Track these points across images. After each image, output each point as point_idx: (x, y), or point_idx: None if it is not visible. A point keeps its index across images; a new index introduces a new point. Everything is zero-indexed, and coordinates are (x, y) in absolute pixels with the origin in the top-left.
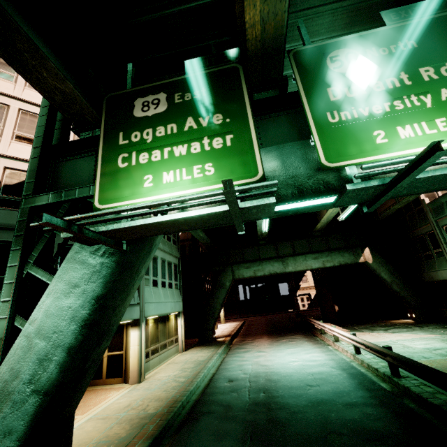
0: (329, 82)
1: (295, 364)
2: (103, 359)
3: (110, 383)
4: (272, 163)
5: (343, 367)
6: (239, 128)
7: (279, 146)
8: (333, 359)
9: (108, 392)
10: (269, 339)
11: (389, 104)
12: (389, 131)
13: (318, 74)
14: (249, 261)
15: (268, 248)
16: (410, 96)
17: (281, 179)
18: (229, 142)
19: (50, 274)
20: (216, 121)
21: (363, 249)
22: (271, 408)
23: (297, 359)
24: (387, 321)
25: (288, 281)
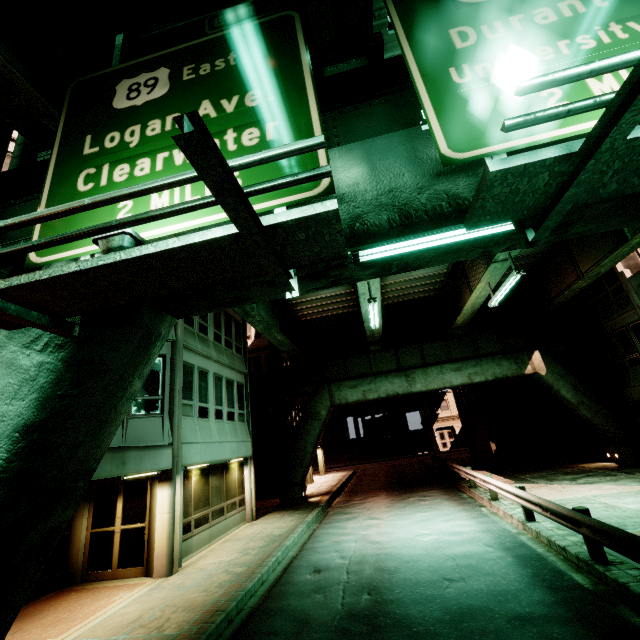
0: (452, 19)
1: (427, 539)
2: (114, 536)
3: (123, 575)
4: (353, 170)
5: (507, 545)
6: (290, 110)
7: (365, 141)
8: (489, 530)
9: (115, 592)
10: (388, 497)
11: (567, 42)
12: (571, 87)
13: (433, 9)
14: (356, 377)
15: (384, 356)
16: (607, 25)
17: (369, 196)
18: (271, 133)
19: None
20: (251, 101)
21: (531, 354)
22: (377, 626)
23: (429, 530)
24: (575, 466)
25: (419, 408)
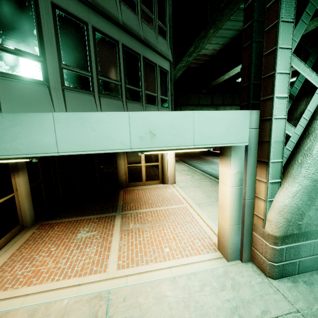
0: None
1: None
2: (142, 168)
3: (149, 184)
4: None
5: None
6: None
7: None
8: None
9: (163, 189)
10: (201, 158)
11: None
12: None
13: None
14: (191, 105)
15: (206, 97)
16: None
17: None
18: None
19: (315, 73)
20: None
21: None
22: None
23: None
24: None
25: None
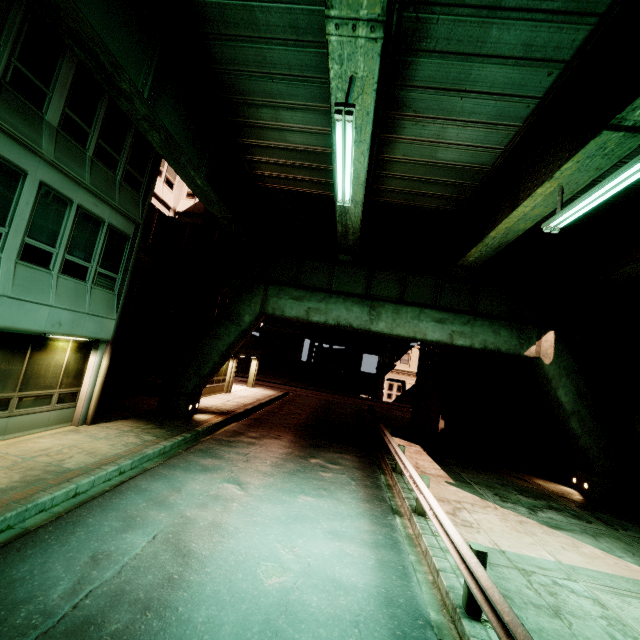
0: None
1: (270, 585)
2: None
3: None
4: None
5: None
6: None
7: None
8: (390, 601)
9: None
10: (289, 446)
11: None
12: None
13: None
14: (307, 288)
15: (353, 274)
16: None
17: None
18: None
19: None
20: None
21: (543, 332)
22: None
23: (291, 555)
24: (529, 479)
25: (380, 354)
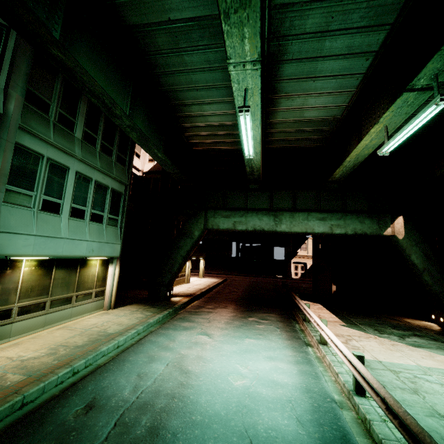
0: None
1: (237, 384)
2: None
3: None
4: None
5: (325, 431)
6: None
7: None
8: (309, 390)
9: None
10: (233, 311)
11: None
12: None
13: None
14: (231, 209)
15: (260, 196)
16: None
17: None
18: None
19: None
20: None
21: (395, 218)
22: None
23: (246, 370)
24: (400, 319)
25: (285, 245)
